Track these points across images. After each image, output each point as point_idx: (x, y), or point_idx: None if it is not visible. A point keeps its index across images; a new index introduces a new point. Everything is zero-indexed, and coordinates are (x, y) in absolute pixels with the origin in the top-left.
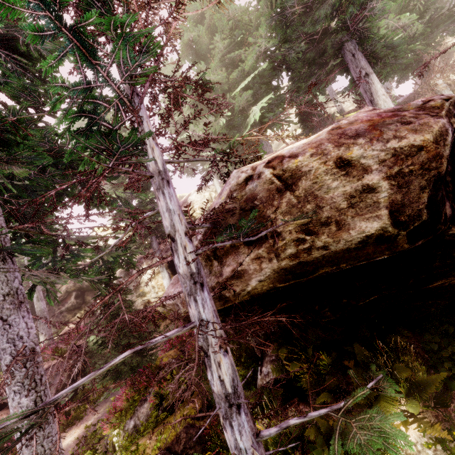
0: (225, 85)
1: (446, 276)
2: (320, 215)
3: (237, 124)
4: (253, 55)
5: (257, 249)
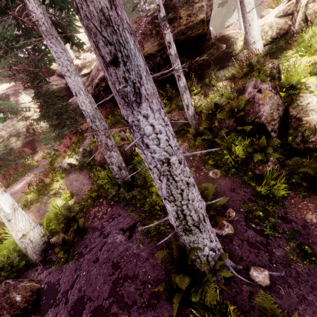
0: None
1: (205, 52)
2: (193, 11)
3: None
4: None
5: (173, 24)
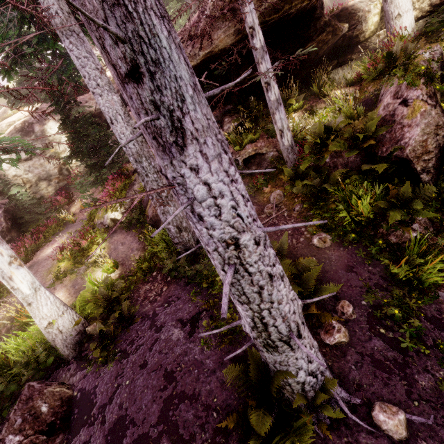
0: None
1: (312, 40)
2: None
3: None
4: None
5: None
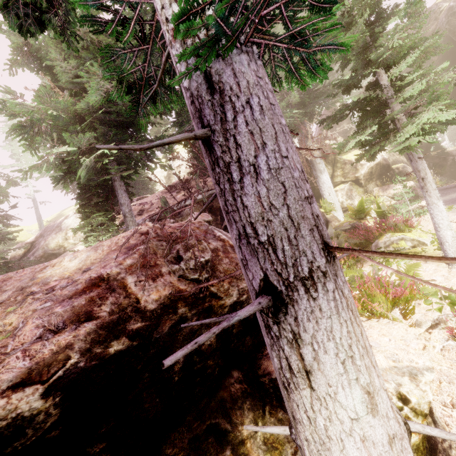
0: (72, 113)
1: None
2: None
3: (74, 169)
4: (94, 91)
5: None
